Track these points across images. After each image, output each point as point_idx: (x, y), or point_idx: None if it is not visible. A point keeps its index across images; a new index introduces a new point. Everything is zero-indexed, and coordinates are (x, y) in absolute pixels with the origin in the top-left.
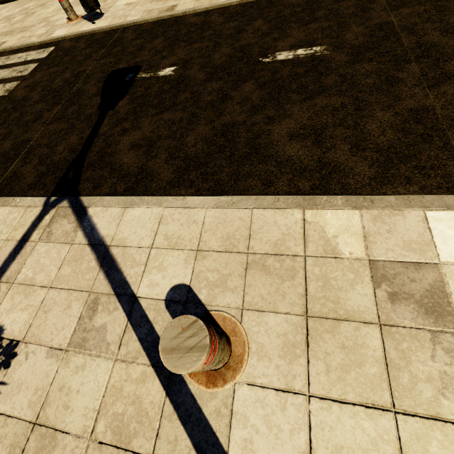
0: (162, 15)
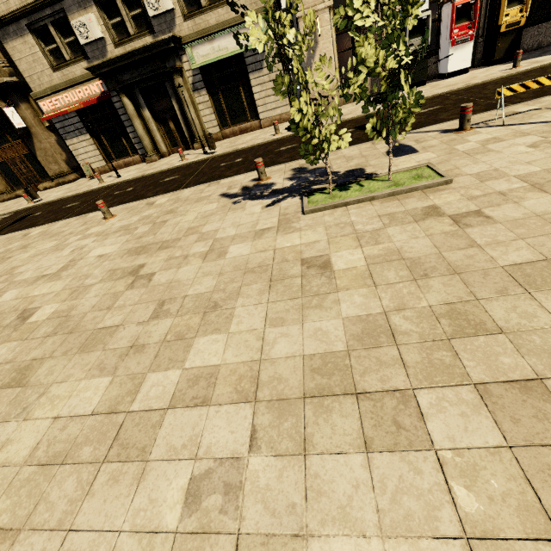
0: (58, 198)
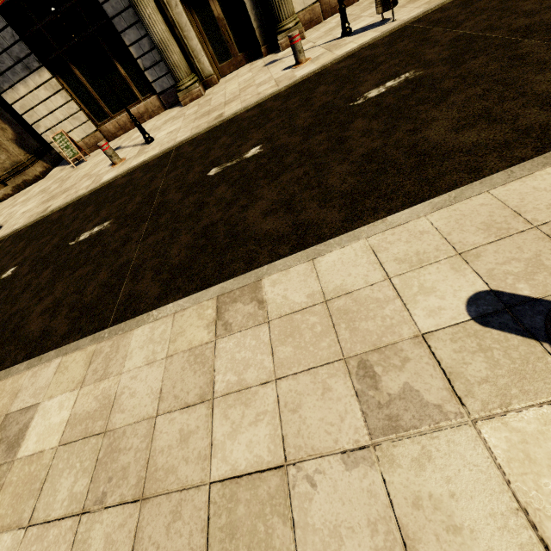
0: (36, 218)
